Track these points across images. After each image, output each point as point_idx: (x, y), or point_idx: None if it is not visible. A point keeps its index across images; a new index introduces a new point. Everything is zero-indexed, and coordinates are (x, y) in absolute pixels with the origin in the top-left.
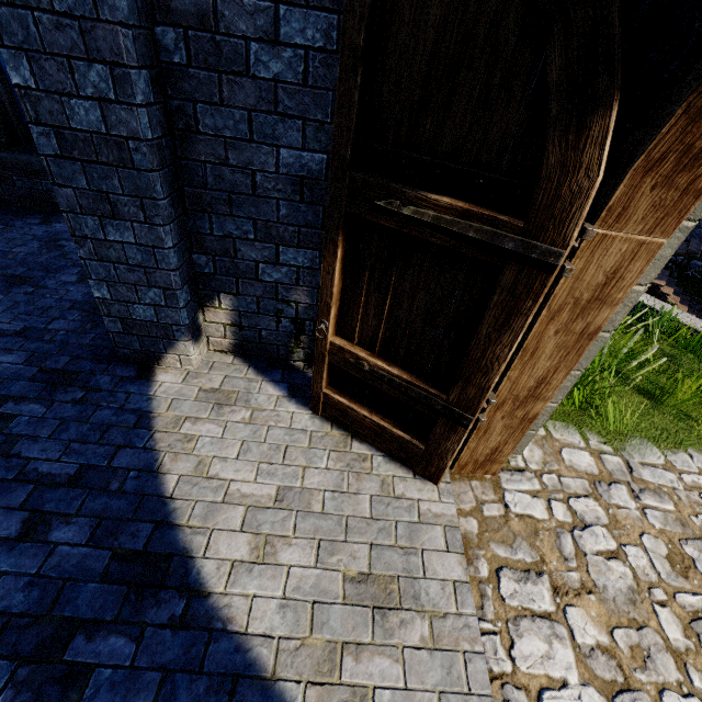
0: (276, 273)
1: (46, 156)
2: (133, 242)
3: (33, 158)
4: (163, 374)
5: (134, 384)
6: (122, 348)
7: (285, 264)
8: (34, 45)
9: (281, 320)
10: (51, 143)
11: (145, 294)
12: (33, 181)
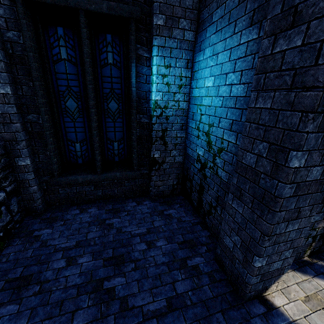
0: (317, 217)
1: (284, 198)
2: (295, 229)
3: (78, 176)
4: (274, 299)
5: (275, 317)
6: (251, 292)
7: (322, 211)
8: (314, 147)
9: (308, 239)
10: (290, 191)
11: (283, 254)
12: (71, 188)
